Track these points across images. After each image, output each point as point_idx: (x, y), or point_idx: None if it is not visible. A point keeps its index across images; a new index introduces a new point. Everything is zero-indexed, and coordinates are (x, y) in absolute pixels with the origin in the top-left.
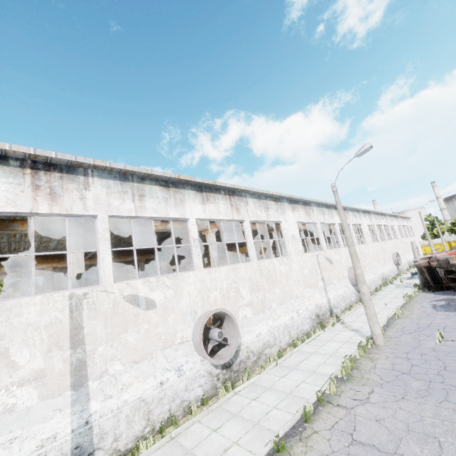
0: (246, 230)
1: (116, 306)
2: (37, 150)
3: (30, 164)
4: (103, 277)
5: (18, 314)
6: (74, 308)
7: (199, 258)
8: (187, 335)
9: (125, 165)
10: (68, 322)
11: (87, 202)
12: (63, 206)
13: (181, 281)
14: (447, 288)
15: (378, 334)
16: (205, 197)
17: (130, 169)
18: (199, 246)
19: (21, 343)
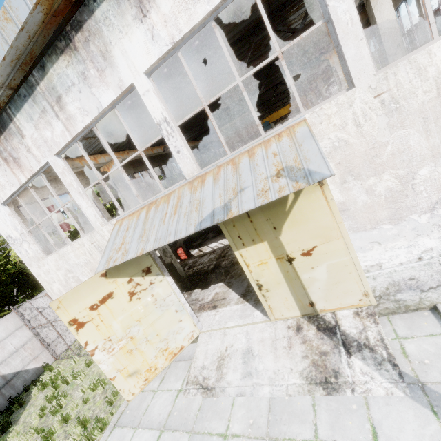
0: None
1: None
2: None
3: None
4: None
5: None
6: None
7: None
8: None
9: None
10: None
11: None
12: None
13: None
14: None
15: None
16: None
17: None
18: None
19: None
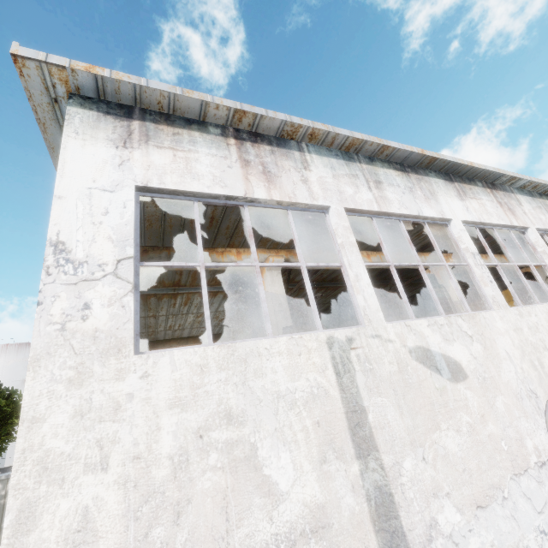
0: (536, 245)
1: (403, 369)
2: (243, 106)
3: (233, 133)
4: (367, 310)
5: (258, 371)
6: (340, 368)
7: (494, 287)
8: (542, 447)
9: (351, 132)
10: (338, 396)
11: (312, 187)
12: (282, 190)
13: (484, 326)
14: None
15: None
16: (459, 190)
17: (358, 137)
18: (484, 266)
19: (273, 435)
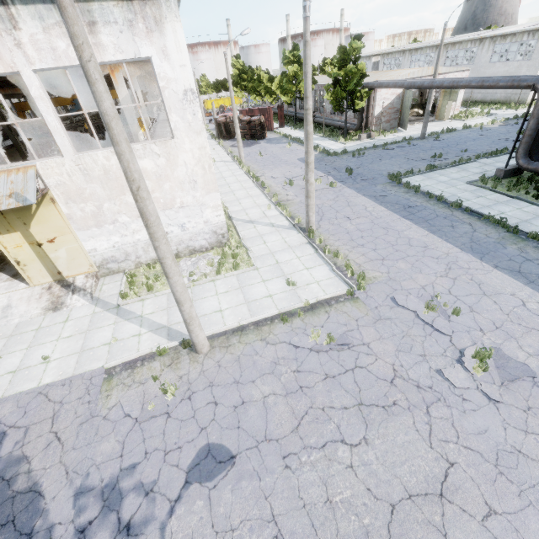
0: None
1: None
2: None
3: None
4: None
5: None
6: None
7: None
8: None
9: None
10: None
11: None
12: None
13: None
14: (233, 138)
15: (243, 157)
16: None
17: None
18: None
19: None
